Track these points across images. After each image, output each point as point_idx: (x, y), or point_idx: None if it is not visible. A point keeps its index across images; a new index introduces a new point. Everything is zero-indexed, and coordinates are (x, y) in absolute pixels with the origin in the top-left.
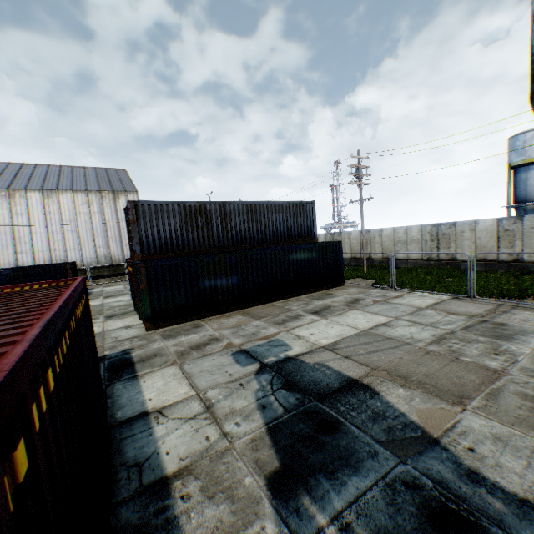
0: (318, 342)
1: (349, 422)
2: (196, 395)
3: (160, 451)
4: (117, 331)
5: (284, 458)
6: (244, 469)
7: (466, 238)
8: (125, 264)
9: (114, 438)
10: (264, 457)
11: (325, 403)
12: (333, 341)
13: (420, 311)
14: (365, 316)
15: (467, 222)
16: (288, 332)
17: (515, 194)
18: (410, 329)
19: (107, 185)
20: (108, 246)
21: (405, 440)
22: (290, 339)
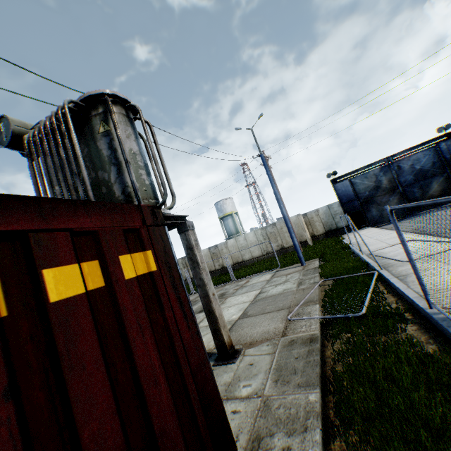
0: None
1: None
2: None
3: None
4: None
5: None
6: None
7: None
8: None
9: None
10: None
11: None
12: None
13: None
14: None
15: None
16: None
17: (227, 232)
18: None
19: None
20: None
21: None
22: None
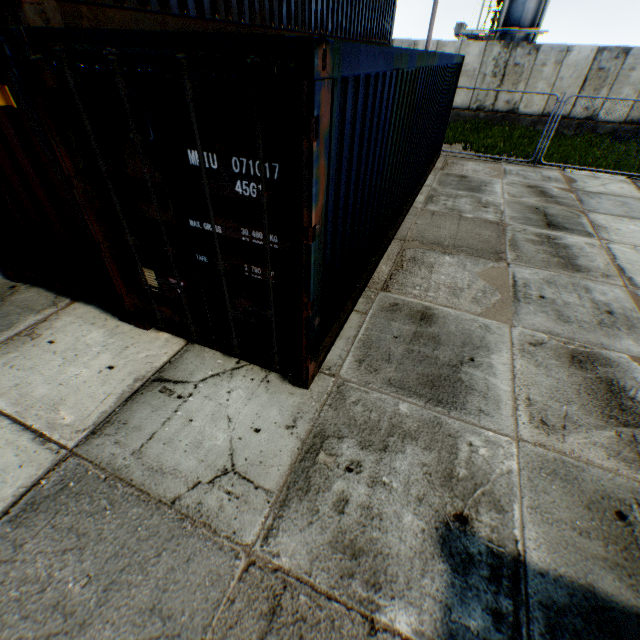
0: None
1: None
2: None
3: None
4: (154, 429)
5: None
6: None
7: (545, 77)
8: None
9: None
10: None
11: None
12: None
13: None
14: (638, 227)
15: (558, 48)
16: None
17: (510, 12)
18: None
19: None
20: None
21: None
22: None
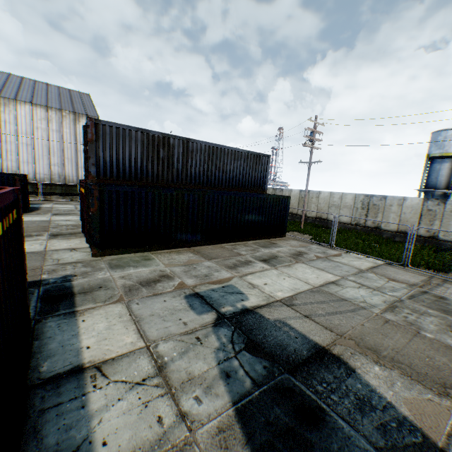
0: (274, 294)
1: (333, 411)
2: (145, 348)
3: (94, 439)
4: (60, 252)
5: None
6: None
7: (393, 211)
8: (78, 186)
9: (32, 407)
10: None
11: (298, 377)
12: (288, 295)
13: (363, 273)
14: (312, 271)
15: (397, 197)
16: (241, 278)
17: (427, 181)
18: (360, 292)
19: (68, 106)
20: (63, 165)
21: (408, 449)
22: (245, 286)
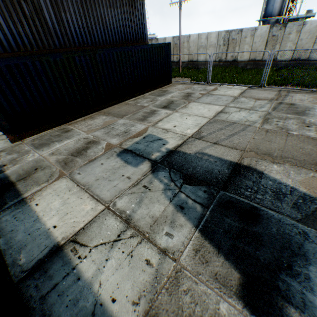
0: (185, 133)
1: (262, 207)
2: (106, 210)
3: (103, 301)
4: None
5: (238, 265)
6: (210, 294)
7: (247, 43)
8: None
9: (31, 299)
10: (220, 270)
11: (231, 191)
12: (196, 130)
13: (237, 99)
14: (204, 107)
15: (251, 29)
16: (154, 127)
17: (266, 10)
18: (242, 114)
19: None
20: None
21: (315, 214)
22: (160, 133)
